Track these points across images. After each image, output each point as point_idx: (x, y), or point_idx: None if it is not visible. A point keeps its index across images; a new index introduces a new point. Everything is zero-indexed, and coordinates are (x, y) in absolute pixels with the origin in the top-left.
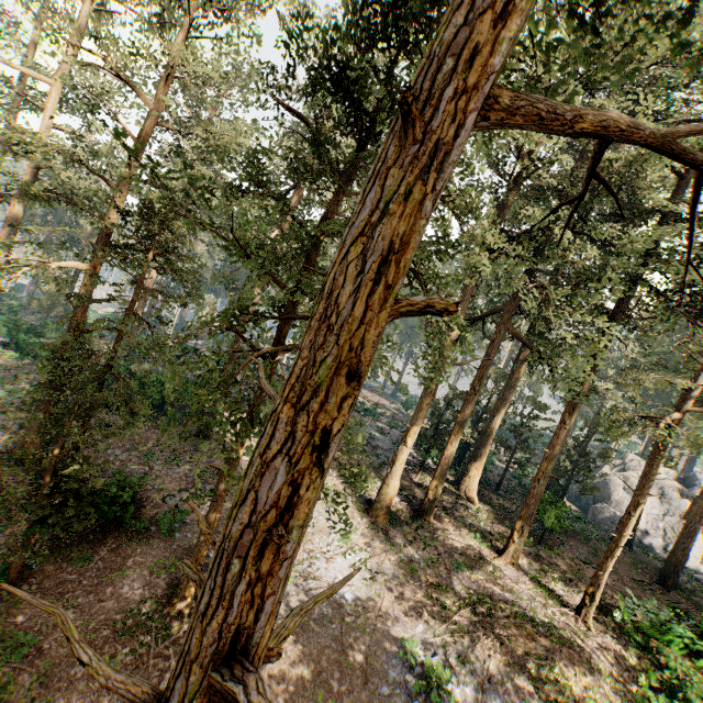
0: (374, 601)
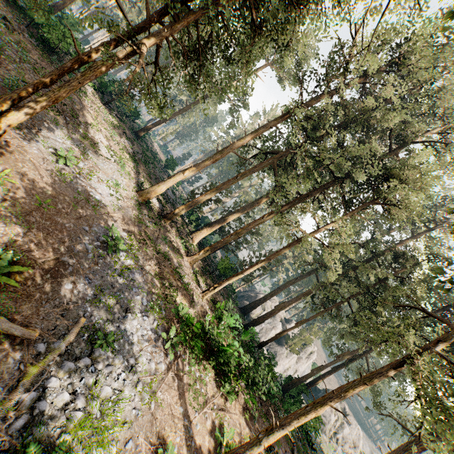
0: (110, 210)
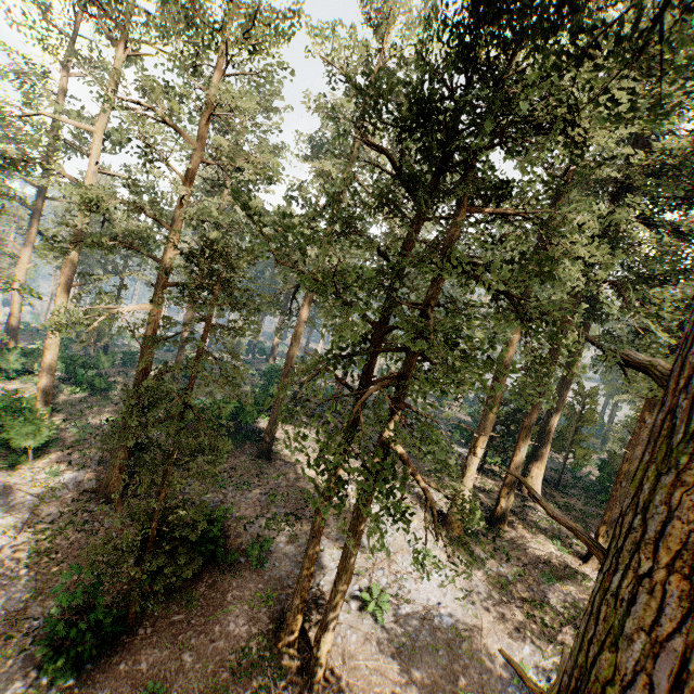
0: (472, 623)
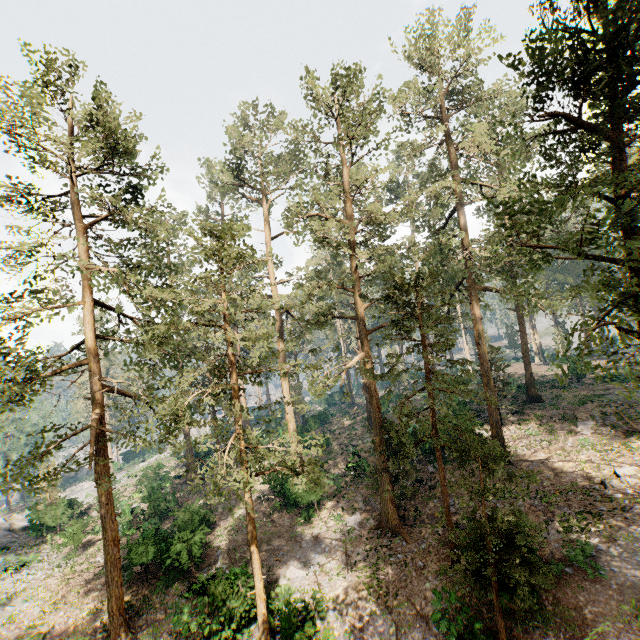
0: None
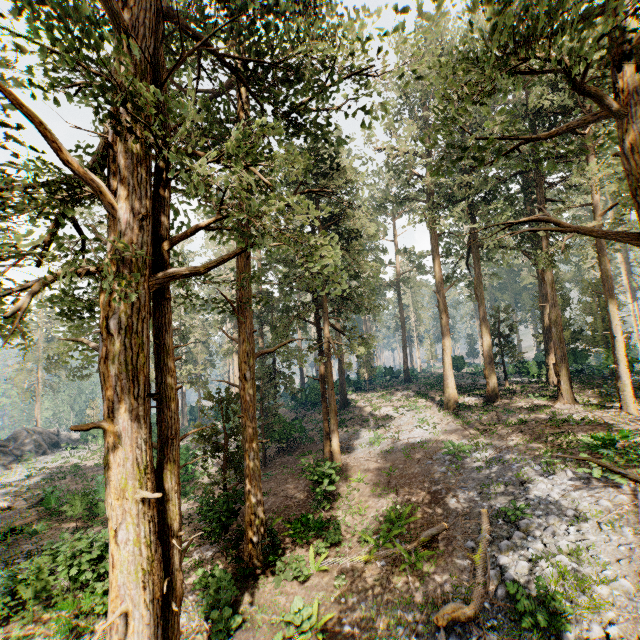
0: (435, 438)
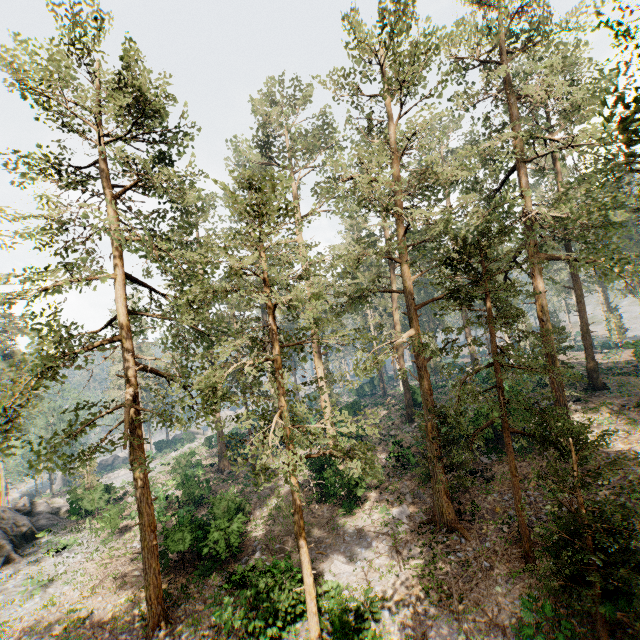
0: None
